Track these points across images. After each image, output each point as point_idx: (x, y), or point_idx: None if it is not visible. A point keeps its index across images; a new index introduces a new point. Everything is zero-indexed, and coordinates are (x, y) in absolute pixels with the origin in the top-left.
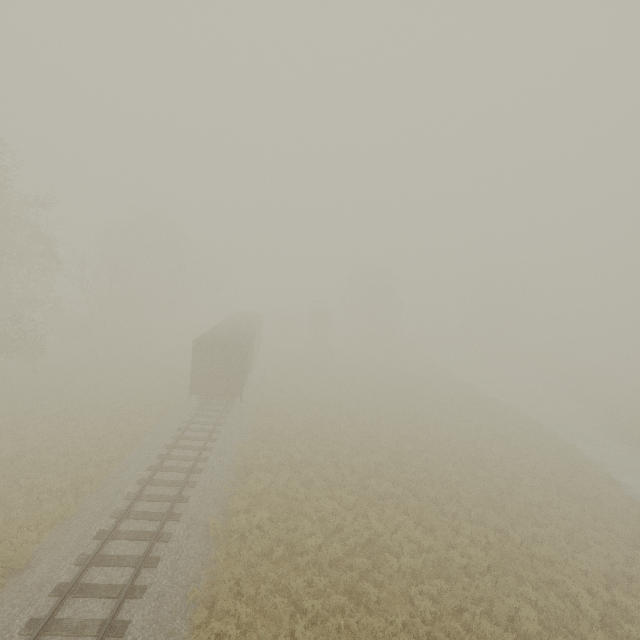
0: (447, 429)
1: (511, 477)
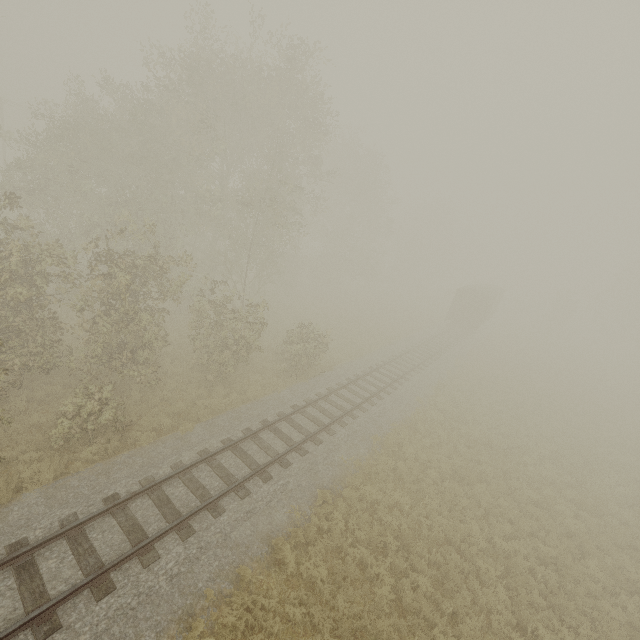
0: None
1: None
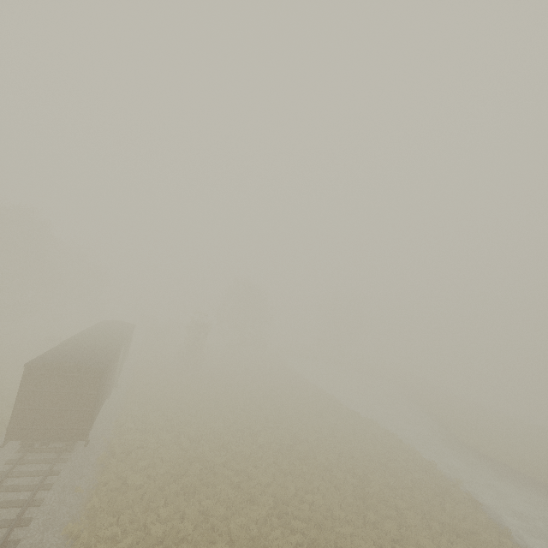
0: (325, 455)
1: (396, 515)
